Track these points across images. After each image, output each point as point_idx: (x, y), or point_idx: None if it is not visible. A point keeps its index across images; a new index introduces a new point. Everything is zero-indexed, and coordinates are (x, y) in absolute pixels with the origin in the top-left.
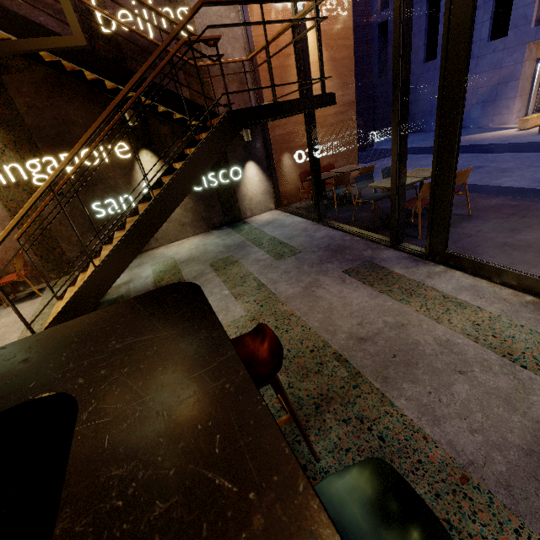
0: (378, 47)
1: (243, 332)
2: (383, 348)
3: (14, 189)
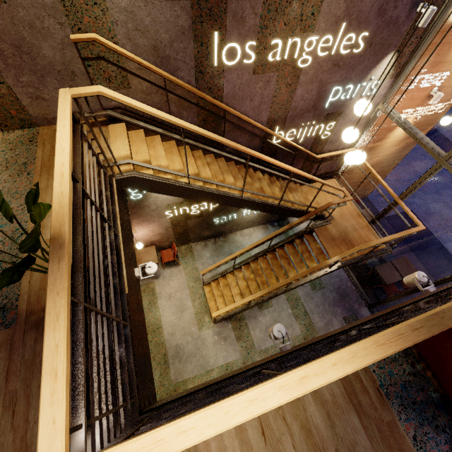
0: None
1: None
2: None
3: (179, 216)
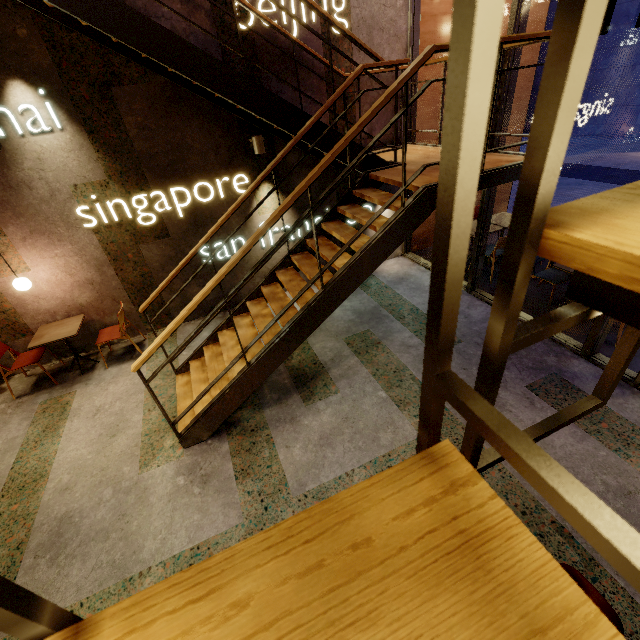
0: None
1: None
2: None
3: (116, 229)
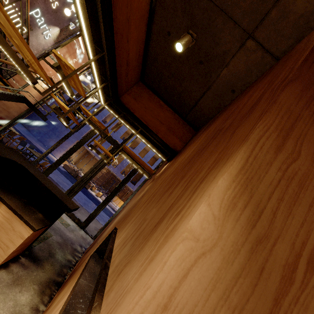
0: None
1: None
2: None
3: None
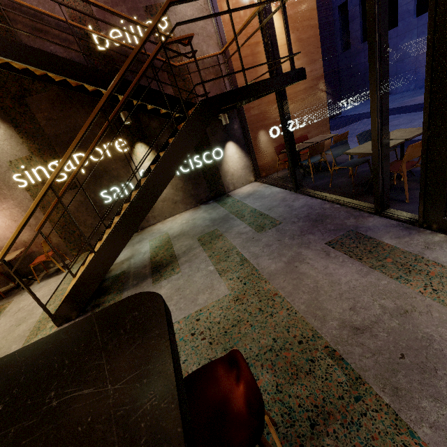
0: (339, 26)
1: (227, 314)
2: (386, 344)
3: (41, 186)
